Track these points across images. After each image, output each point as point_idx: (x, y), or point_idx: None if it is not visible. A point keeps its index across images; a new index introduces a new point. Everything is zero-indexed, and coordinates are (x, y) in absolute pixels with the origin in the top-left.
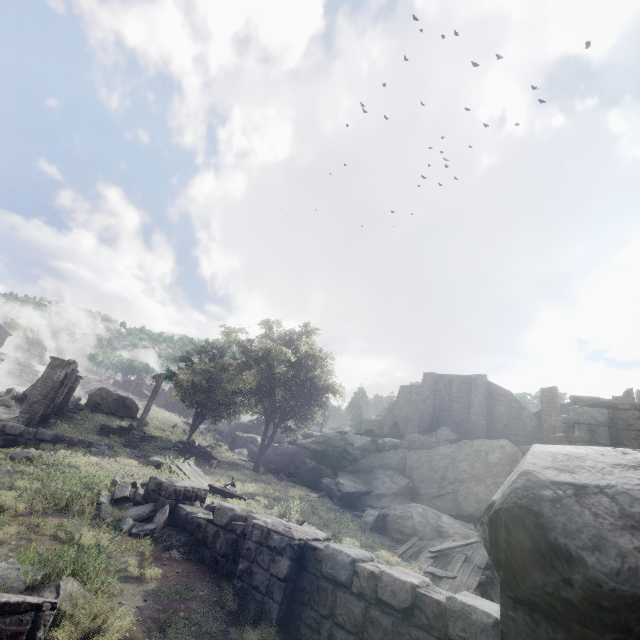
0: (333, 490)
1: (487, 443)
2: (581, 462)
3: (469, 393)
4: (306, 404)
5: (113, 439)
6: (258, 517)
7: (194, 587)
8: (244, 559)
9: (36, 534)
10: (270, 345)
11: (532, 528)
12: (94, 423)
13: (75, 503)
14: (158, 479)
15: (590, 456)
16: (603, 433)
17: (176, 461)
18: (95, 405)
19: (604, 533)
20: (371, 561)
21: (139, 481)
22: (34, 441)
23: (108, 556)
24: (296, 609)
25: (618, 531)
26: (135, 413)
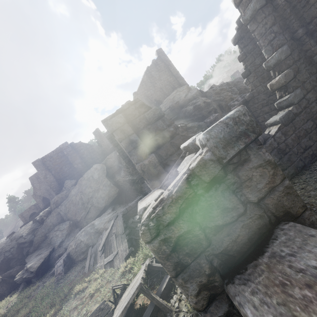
0: (27, 277)
1: (89, 172)
2: None
3: (65, 156)
4: None
5: None
6: None
7: None
8: None
9: None
10: None
11: None
12: None
13: None
14: None
15: None
16: (128, 128)
17: None
18: None
19: None
20: None
21: None
22: None
23: None
24: None
25: None
26: None
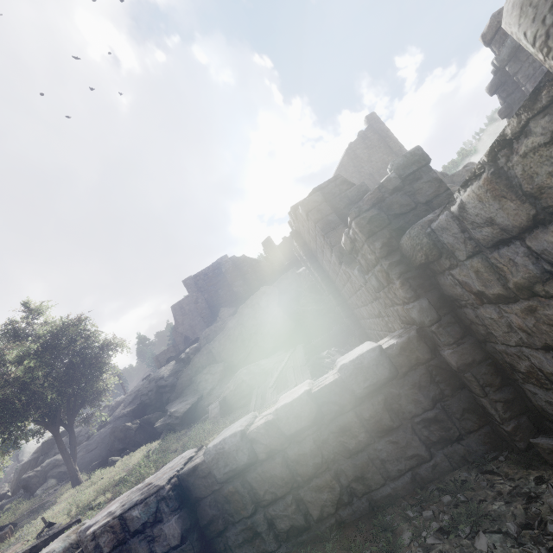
0: (171, 423)
1: (255, 297)
2: None
3: (223, 274)
4: (90, 380)
5: None
6: (95, 521)
7: None
8: None
9: None
10: None
11: None
12: None
13: None
14: None
15: None
16: (326, 207)
17: None
18: None
19: None
20: (255, 418)
21: None
22: None
23: None
24: (218, 547)
25: None
26: None
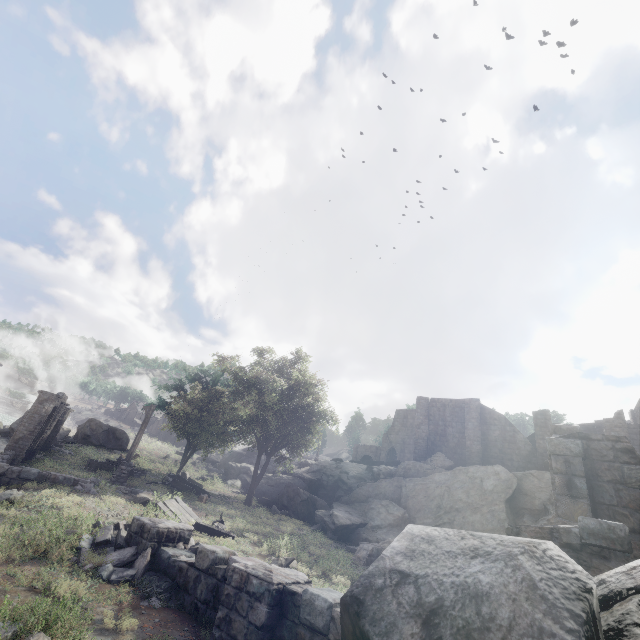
0: (327, 523)
1: (482, 469)
2: (427, 547)
3: (463, 417)
4: (299, 432)
5: (100, 474)
6: (239, 560)
7: (171, 638)
8: (223, 606)
9: (11, 585)
10: (262, 373)
11: (352, 616)
12: (82, 457)
13: (54, 549)
14: (141, 520)
15: (438, 540)
16: (578, 464)
17: (164, 497)
18: (84, 437)
19: (398, 620)
20: None
21: (122, 522)
22: (17, 480)
23: (84, 607)
24: None
25: (408, 619)
26: (125, 444)
